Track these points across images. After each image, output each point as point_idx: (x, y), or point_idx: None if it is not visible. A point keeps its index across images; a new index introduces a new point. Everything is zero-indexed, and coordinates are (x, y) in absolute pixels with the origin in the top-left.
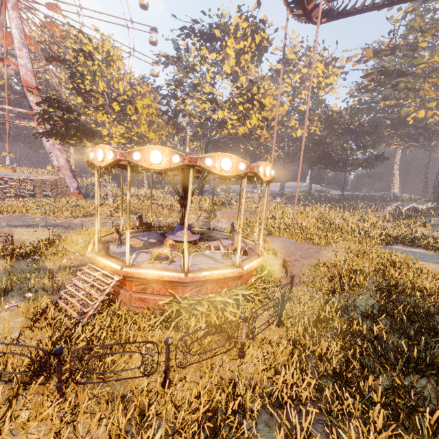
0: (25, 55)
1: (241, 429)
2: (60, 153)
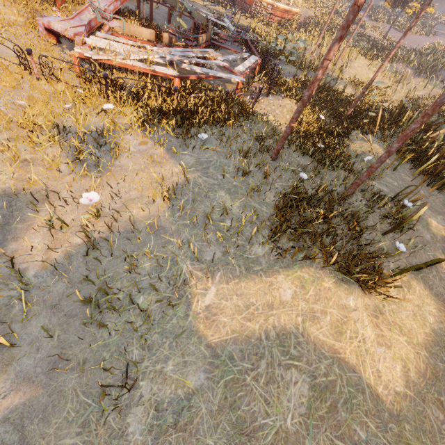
0: None
1: None
2: None
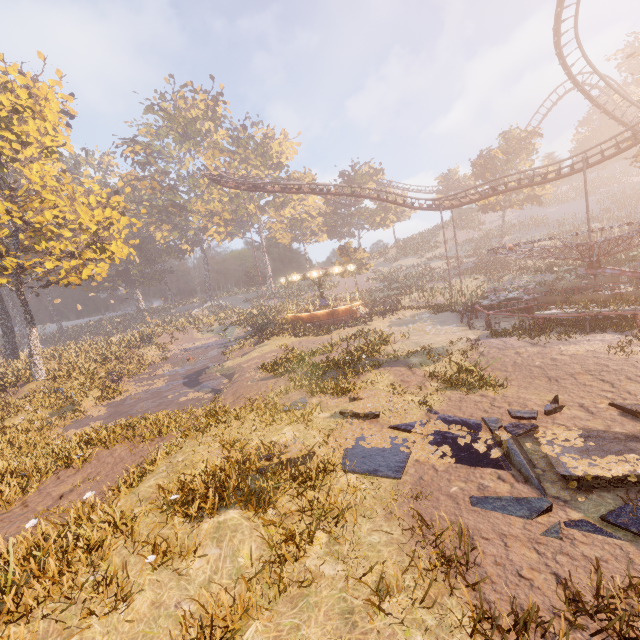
0: None
1: None
2: None
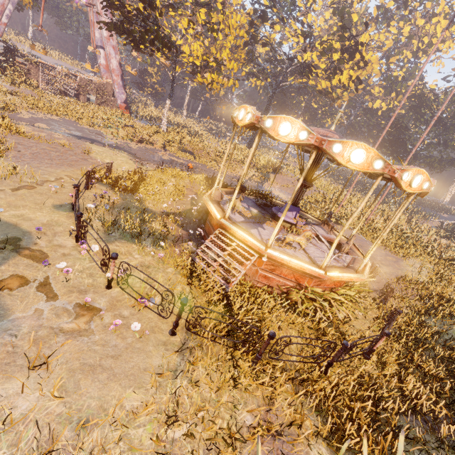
0: None
1: (391, 423)
2: (114, 53)
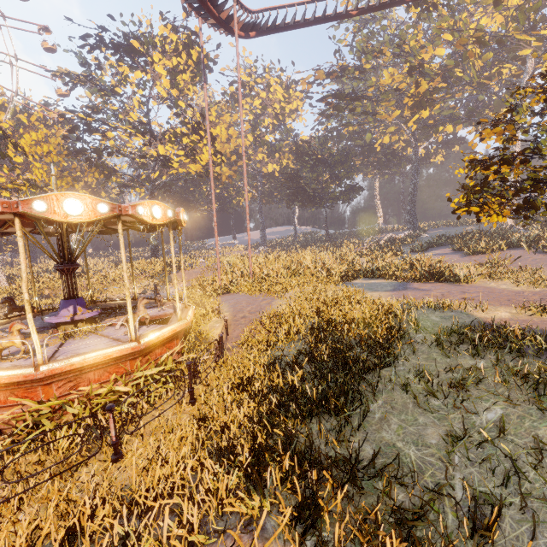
0: None
1: None
2: None
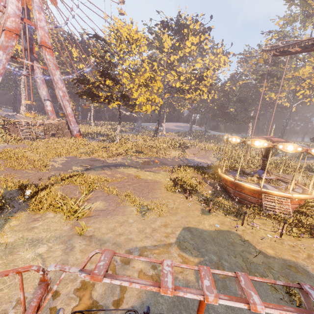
0: (43, 19)
1: None
2: (68, 104)
